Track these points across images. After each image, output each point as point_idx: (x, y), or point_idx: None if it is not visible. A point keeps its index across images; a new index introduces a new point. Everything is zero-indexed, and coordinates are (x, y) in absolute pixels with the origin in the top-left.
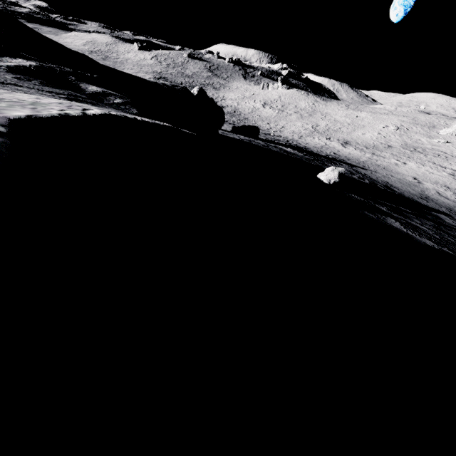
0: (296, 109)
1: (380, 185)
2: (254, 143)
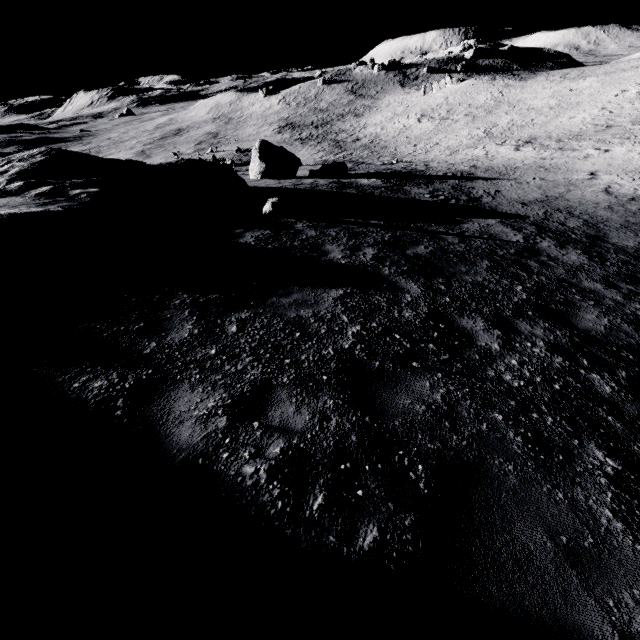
0: (468, 110)
1: (460, 199)
2: (296, 187)
